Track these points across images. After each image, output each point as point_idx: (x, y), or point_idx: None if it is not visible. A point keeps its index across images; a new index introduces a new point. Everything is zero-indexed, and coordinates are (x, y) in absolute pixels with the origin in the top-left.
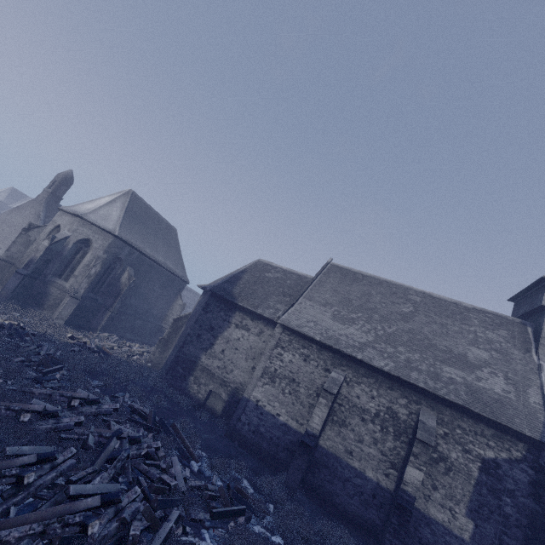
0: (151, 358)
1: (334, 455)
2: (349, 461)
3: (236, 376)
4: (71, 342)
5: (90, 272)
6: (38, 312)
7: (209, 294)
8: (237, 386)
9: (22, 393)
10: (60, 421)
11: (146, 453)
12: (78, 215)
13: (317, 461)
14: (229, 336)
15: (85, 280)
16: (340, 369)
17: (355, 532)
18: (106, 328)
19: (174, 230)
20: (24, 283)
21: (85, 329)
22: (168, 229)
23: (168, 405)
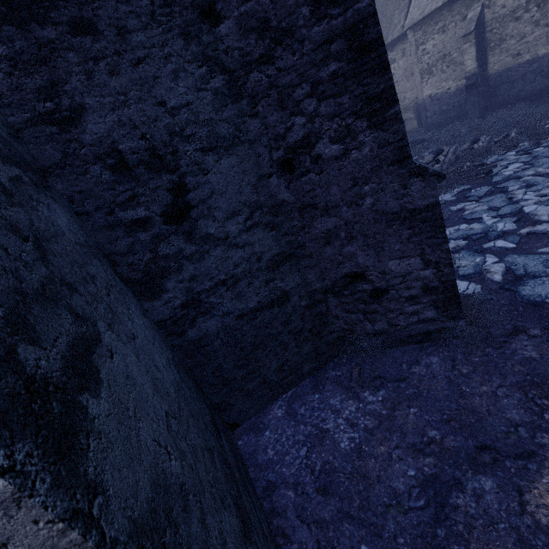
0: None
1: (504, 70)
2: (520, 62)
3: (409, 98)
4: None
5: None
6: None
7: None
8: (414, 102)
9: None
10: None
11: None
12: None
13: (493, 87)
14: None
15: None
16: (475, 4)
17: (547, 99)
18: None
19: None
20: None
21: None
22: None
23: None
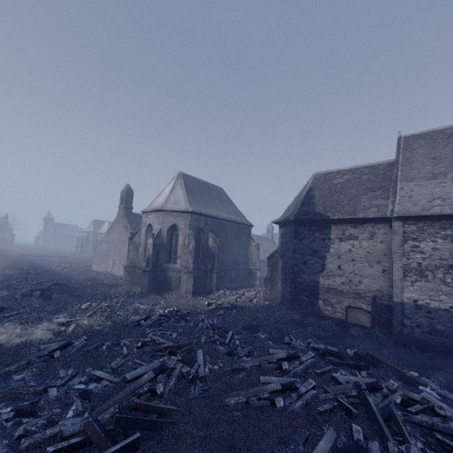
0: (265, 297)
1: None
2: None
3: (368, 285)
4: (211, 308)
5: (189, 248)
6: (170, 294)
7: (291, 223)
8: (374, 294)
9: (236, 371)
10: (298, 392)
11: (402, 400)
12: (159, 210)
13: None
14: (337, 252)
15: (189, 256)
16: None
17: None
18: (217, 287)
19: (221, 189)
20: (152, 277)
21: (204, 294)
22: (217, 190)
23: (321, 333)
